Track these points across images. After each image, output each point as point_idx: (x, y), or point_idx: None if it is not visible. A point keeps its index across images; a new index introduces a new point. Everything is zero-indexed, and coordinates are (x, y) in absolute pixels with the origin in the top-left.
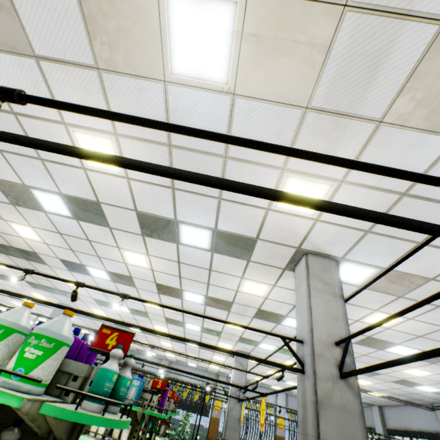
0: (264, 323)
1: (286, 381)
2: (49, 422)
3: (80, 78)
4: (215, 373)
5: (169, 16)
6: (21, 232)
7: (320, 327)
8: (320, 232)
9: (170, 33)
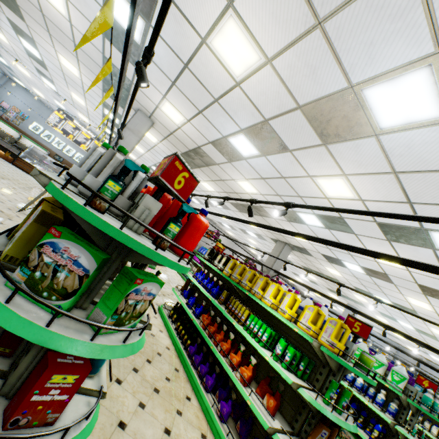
0: None
1: None
2: (409, 404)
3: (377, 241)
4: None
5: (432, 236)
6: (330, 271)
7: None
8: None
9: (434, 239)
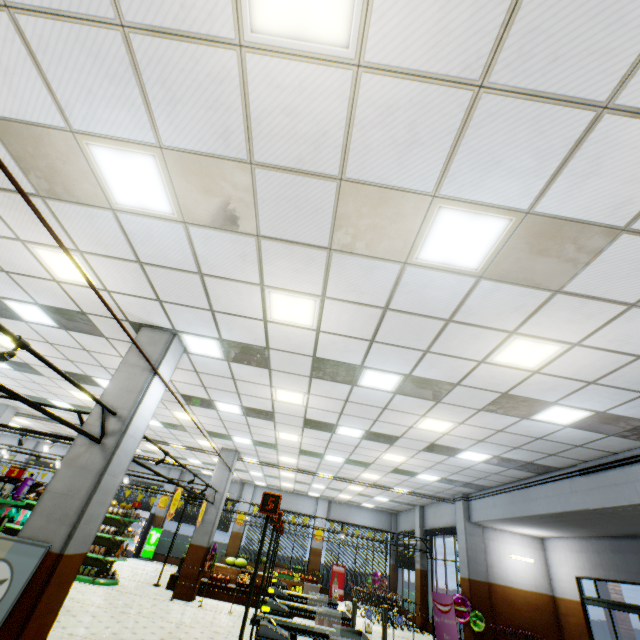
0: (205, 411)
1: (312, 485)
2: None
3: None
4: (241, 482)
5: None
6: None
7: (108, 400)
8: (125, 303)
9: None
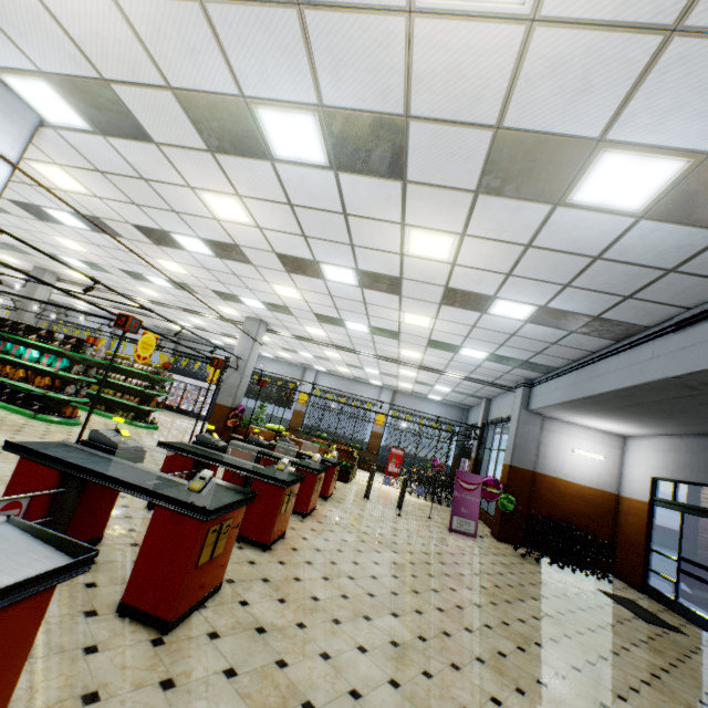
0: (179, 254)
1: (365, 369)
2: None
3: None
4: (303, 367)
5: None
6: None
7: None
8: None
9: None
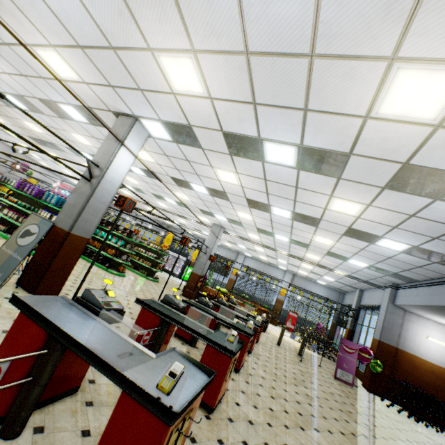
0: (189, 191)
1: (278, 259)
2: None
3: None
4: (237, 252)
5: None
6: (33, 128)
7: (96, 159)
8: (99, 93)
9: None
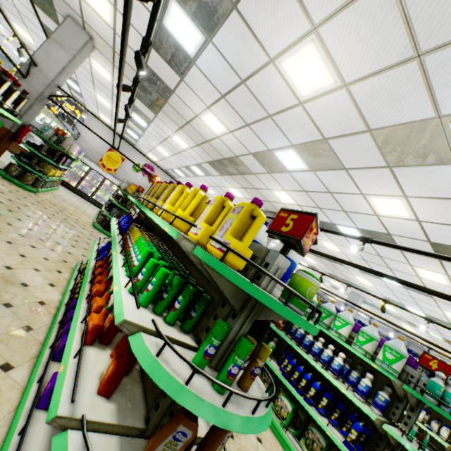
0: None
1: None
2: (406, 394)
3: (374, 173)
4: None
5: None
6: (327, 246)
7: None
8: None
9: None
